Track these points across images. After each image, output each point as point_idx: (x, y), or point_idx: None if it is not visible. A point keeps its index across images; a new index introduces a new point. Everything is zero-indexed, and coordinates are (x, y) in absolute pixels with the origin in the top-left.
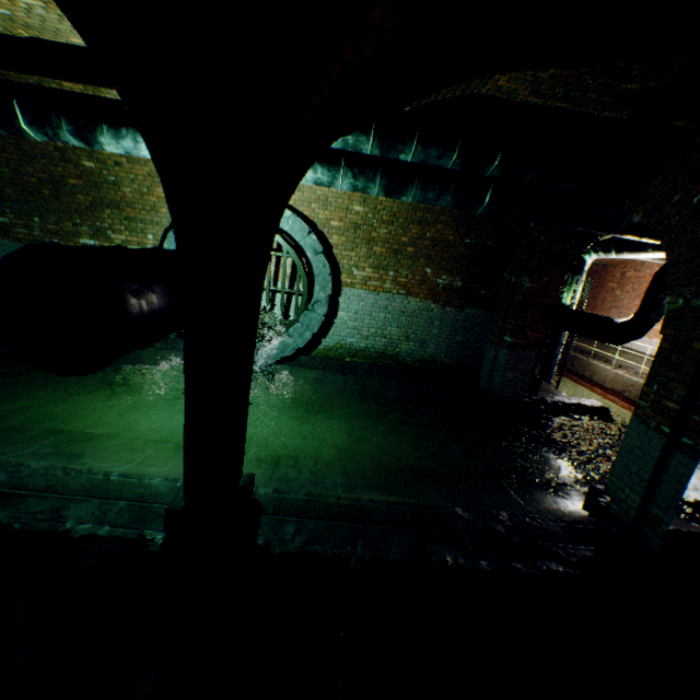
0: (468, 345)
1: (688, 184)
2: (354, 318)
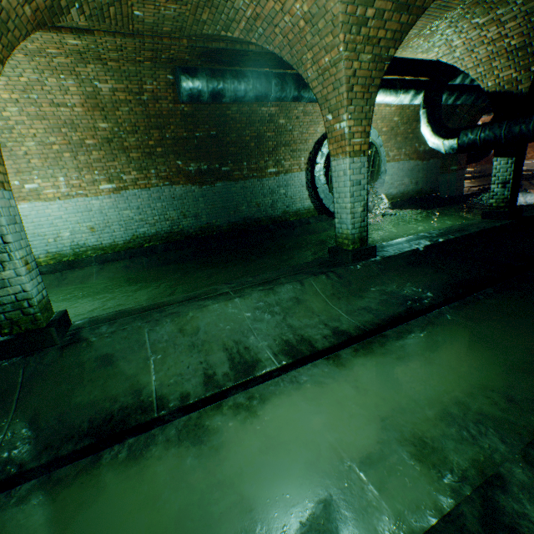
0: (432, 178)
1: None
2: (391, 179)
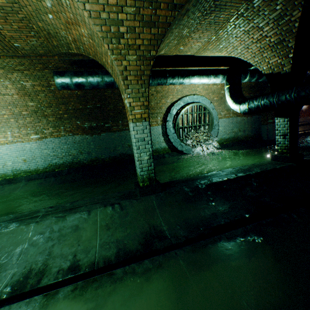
0: (256, 128)
1: None
2: (223, 128)
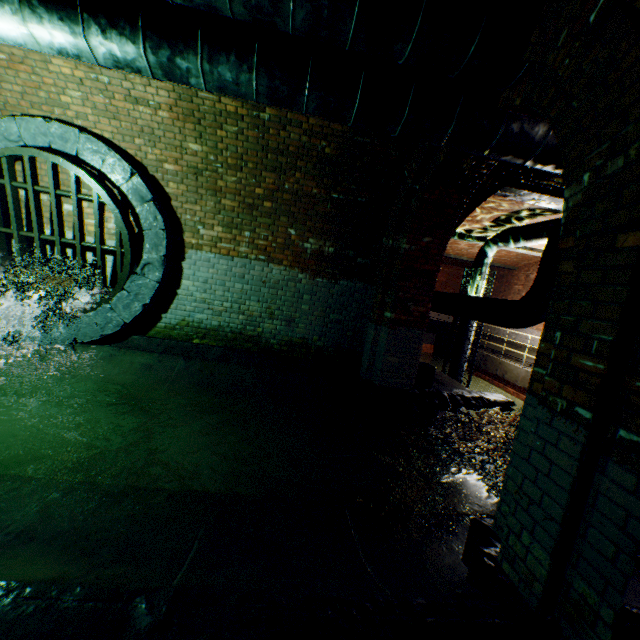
0: (347, 324)
1: (579, 4)
2: (204, 289)
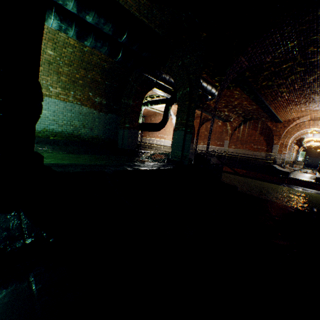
0: (112, 130)
1: (177, 60)
2: (53, 115)
